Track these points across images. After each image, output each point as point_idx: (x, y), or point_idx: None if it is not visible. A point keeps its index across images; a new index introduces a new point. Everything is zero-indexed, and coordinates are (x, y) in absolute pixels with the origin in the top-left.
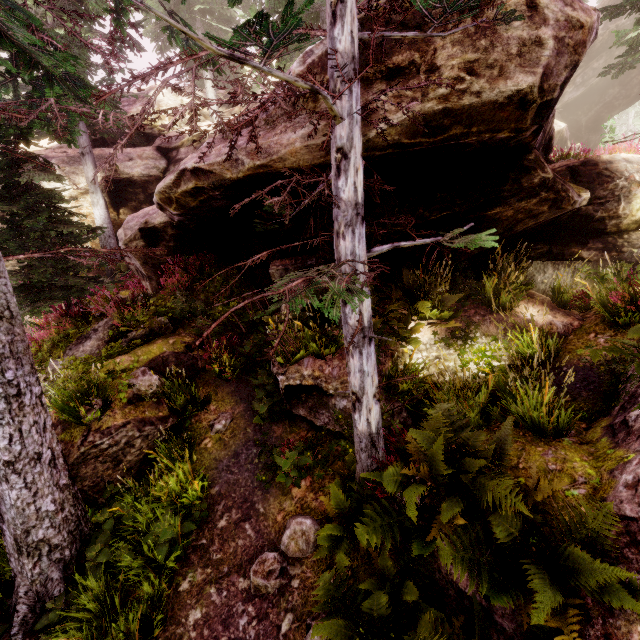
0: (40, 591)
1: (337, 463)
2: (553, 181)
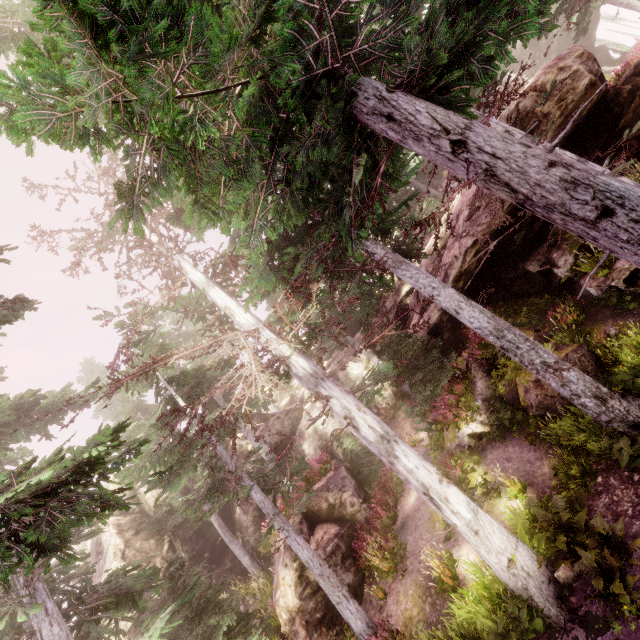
0: (636, 417)
1: None
2: (635, 86)
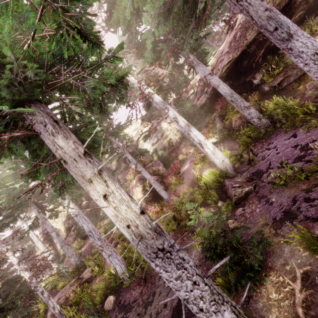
0: (268, 124)
1: (305, 79)
2: None
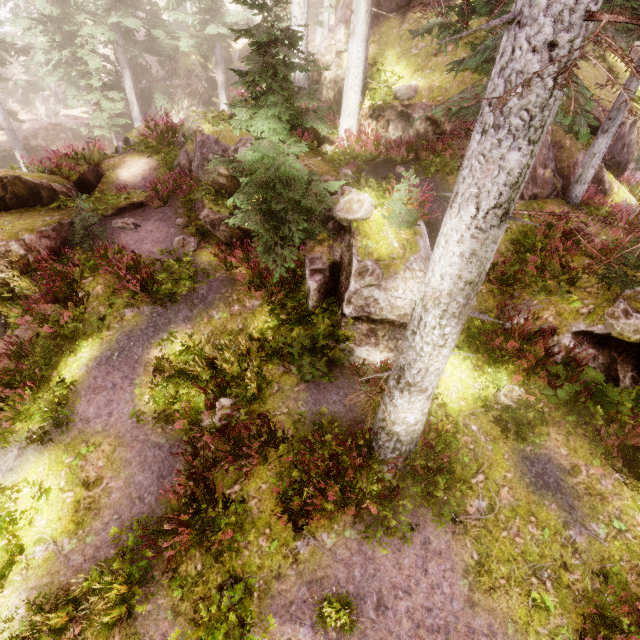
0: None
1: None
2: None
